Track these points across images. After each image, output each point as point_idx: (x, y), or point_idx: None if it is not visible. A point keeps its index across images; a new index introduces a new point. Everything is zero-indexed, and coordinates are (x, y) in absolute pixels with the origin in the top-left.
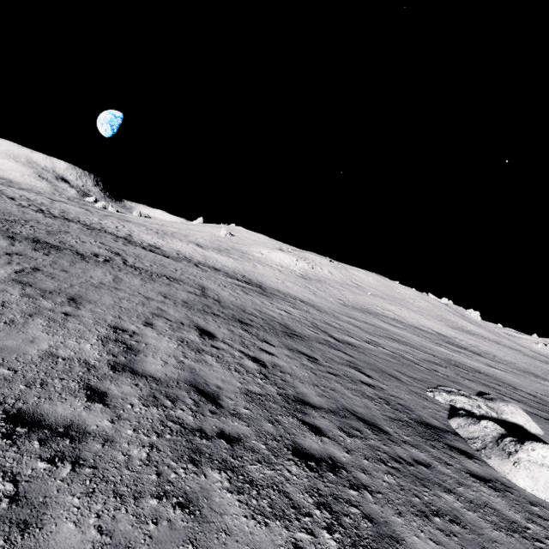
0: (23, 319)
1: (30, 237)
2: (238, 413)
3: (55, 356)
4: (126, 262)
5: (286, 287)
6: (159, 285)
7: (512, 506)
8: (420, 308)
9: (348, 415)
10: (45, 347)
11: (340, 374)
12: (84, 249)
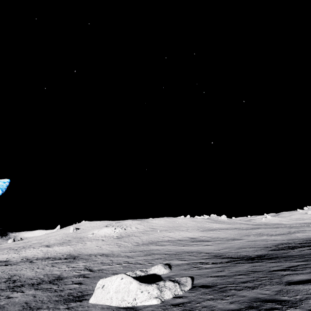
0: None
1: None
2: None
3: None
4: None
5: (100, 249)
6: None
7: None
8: (188, 227)
9: (25, 309)
10: None
11: (58, 290)
12: None
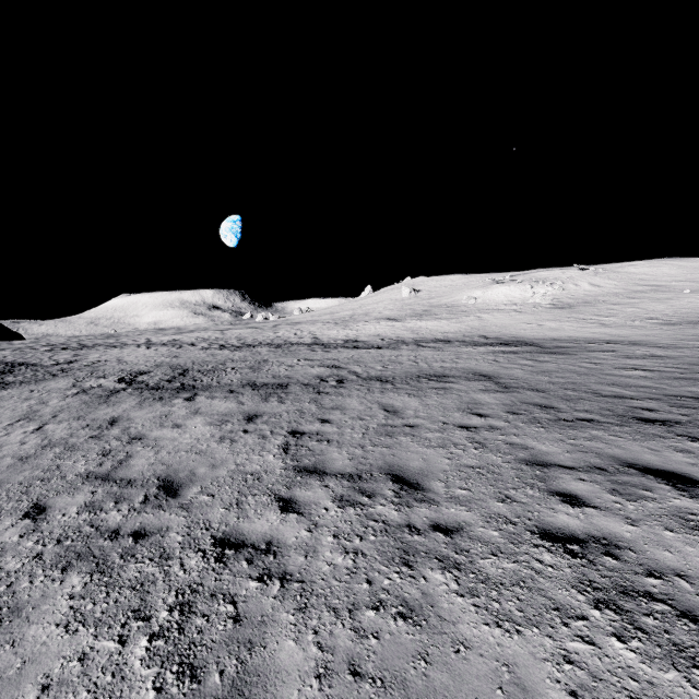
0: (410, 584)
1: (244, 383)
2: None
3: None
4: (359, 375)
5: (554, 330)
6: (438, 394)
7: None
8: None
9: None
10: None
11: None
12: (302, 375)
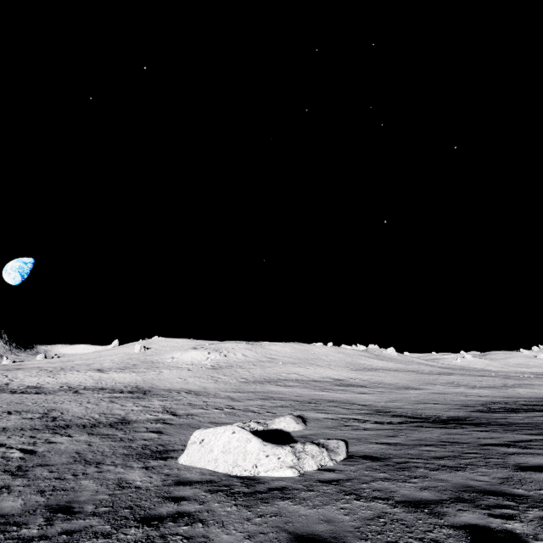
0: None
1: None
2: None
3: None
4: None
5: (185, 384)
6: None
7: (145, 474)
8: (331, 361)
9: (78, 462)
10: None
11: (125, 439)
12: None
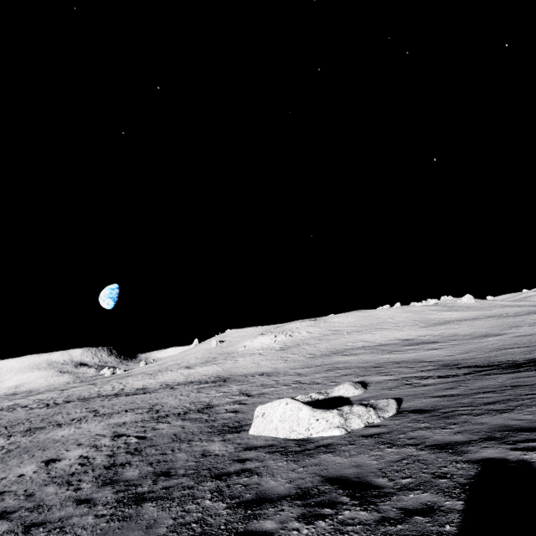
0: None
1: (25, 429)
2: (92, 464)
3: (5, 478)
4: (97, 414)
5: (258, 367)
6: (113, 419)
7: (222, 445)
8: (397, 322)
9: (175, 441)
10: (2, 477)
11: (209, 420)
12: (66, 419)
